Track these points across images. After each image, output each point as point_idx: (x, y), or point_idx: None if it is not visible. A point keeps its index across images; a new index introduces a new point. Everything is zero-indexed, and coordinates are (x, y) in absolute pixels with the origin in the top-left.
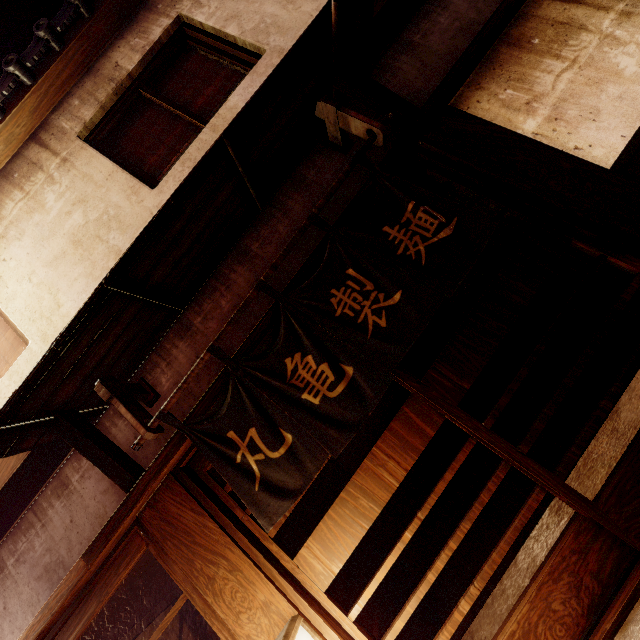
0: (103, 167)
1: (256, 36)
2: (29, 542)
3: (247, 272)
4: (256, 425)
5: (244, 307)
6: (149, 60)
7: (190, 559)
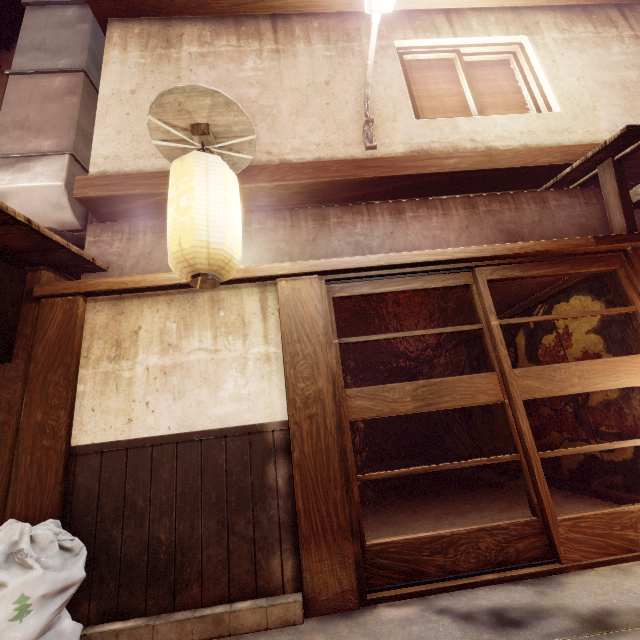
0: None
1: None
2: (501, 209)
3: None
4: None
5: None
6: None
7: None
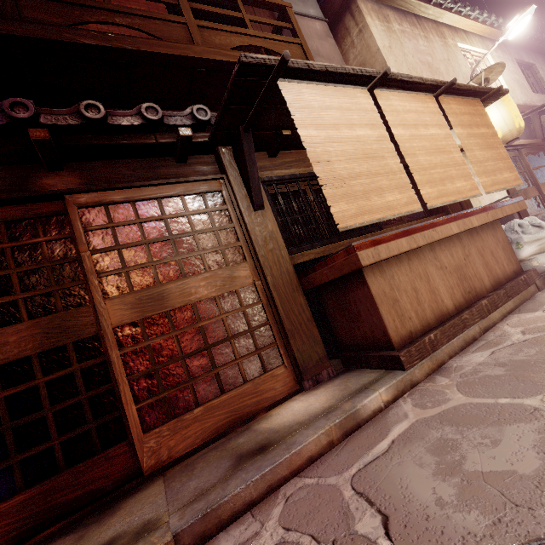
0: (522, 74)
1: None
2: None
3: None
4: None
5: None
6: (525, 64)
7: None
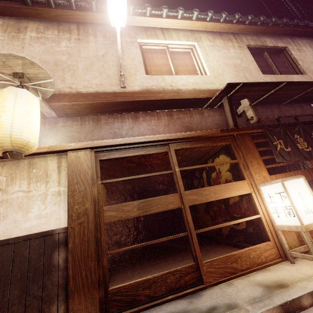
0: (251, 58)
1: (306, 69)
2: (184, 116)
3: (278, 112)
4: (283, 140)
5: (290, 116)
6: (272, 48)
7: (247, 153)
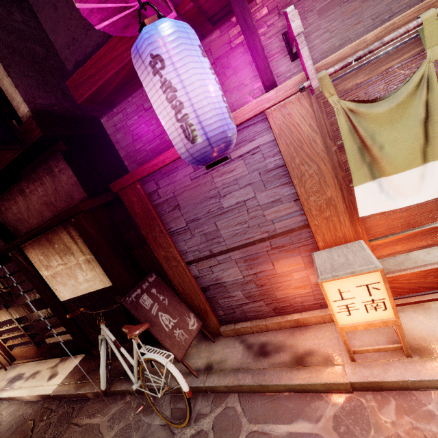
0: None
1: None
2: None
3: None
4: None
5: None
6: None
7: None
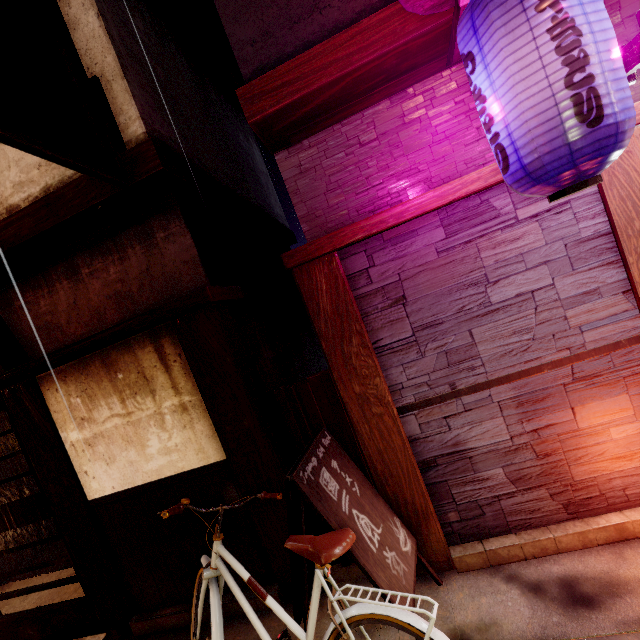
0: None
1: None
2: None
3: None
4: None
5: None
6: None
7: None
